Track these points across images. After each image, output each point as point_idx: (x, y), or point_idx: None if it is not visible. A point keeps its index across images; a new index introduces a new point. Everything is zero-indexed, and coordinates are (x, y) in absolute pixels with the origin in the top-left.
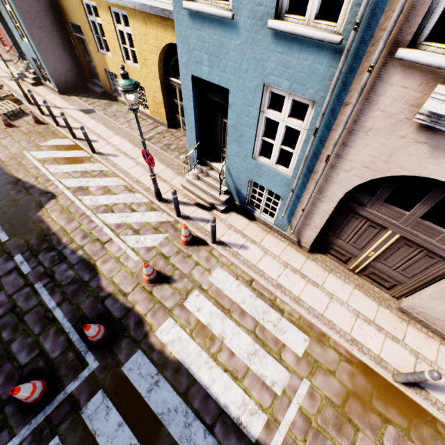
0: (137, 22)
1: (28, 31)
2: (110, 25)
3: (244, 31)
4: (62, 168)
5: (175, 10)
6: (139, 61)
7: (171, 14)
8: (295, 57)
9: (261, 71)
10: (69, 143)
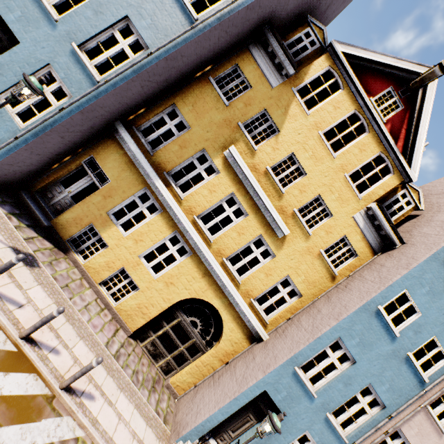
0: (195, 266)
1: (48, 131)
2: (160, 232)
3: (315, 404)
4: (4, 440)
5: (287, 361)
6: (163, 276)
7: (233, 300)
8: (328, 432)
9: (309, 424)
10: (4, 345)
